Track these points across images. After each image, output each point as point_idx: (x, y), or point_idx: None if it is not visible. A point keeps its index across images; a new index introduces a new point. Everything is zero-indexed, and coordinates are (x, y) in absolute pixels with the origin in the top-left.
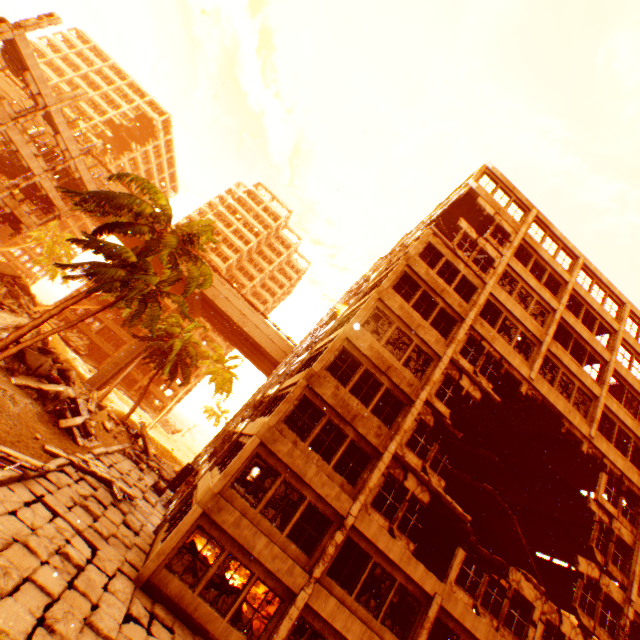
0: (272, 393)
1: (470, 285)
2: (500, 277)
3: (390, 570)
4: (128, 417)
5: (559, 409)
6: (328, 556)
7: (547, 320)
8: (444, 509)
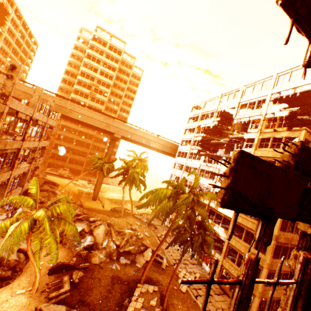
0: (223, 213)
1: None
2: None
3: None
4: (132, 212)
5: None
6: None
7: None
8: None
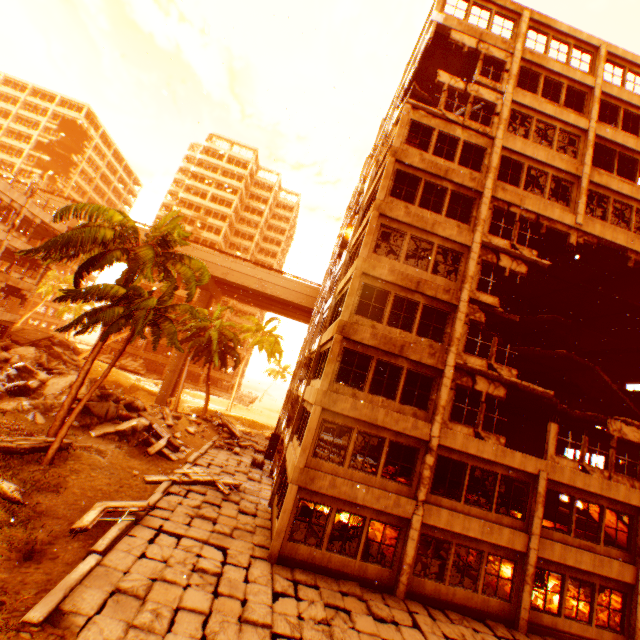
0: (315, 349)
1: (476, 149)
2: (508, 122)
3: (488, 468)
4: (205, 412)
5: (620, 244)
6: (426, 479)
7: (579, 147)
8: (523, 394)
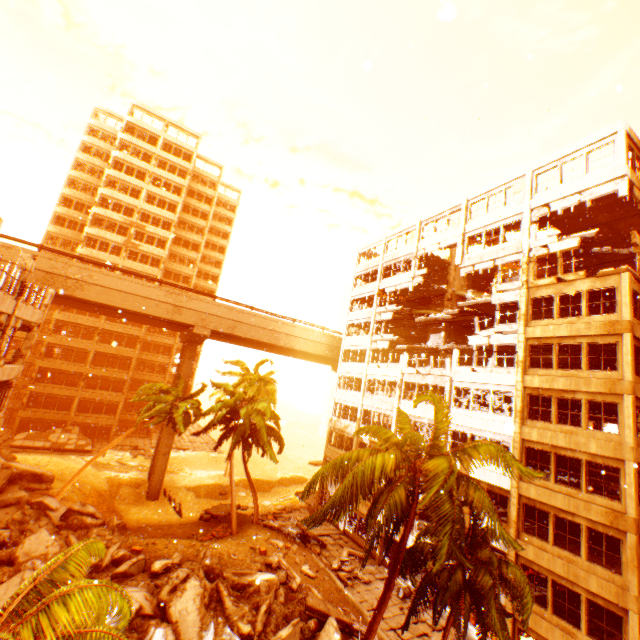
0: (485, 481)
1: None
2: None
3: None
4: (258, 514)
5: None
6: None
7: None
8: None
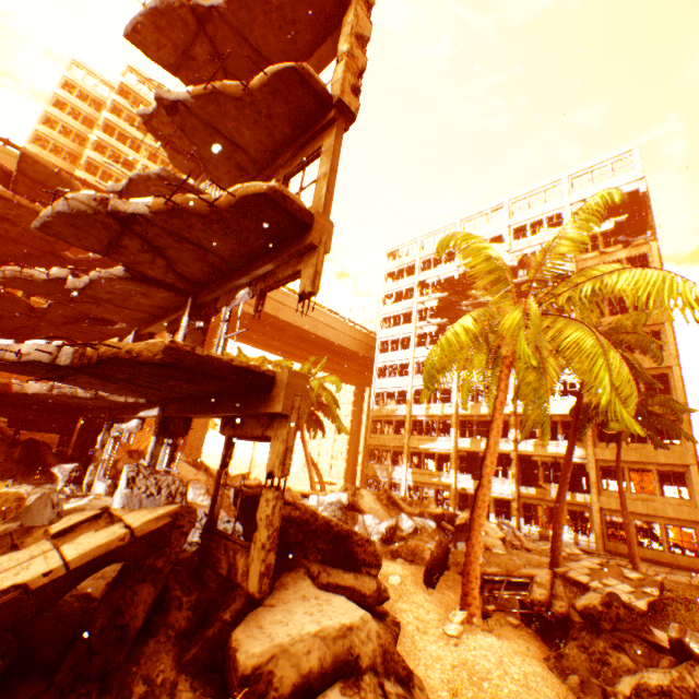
0: (558, 414)
1: None
2: None
3: None
4: None
5: None
6: None
7: None
8: None
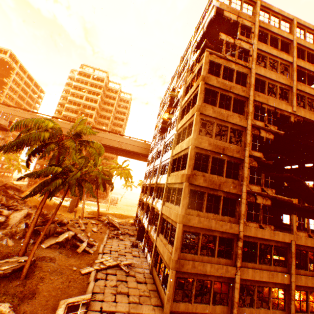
0: (162, 183)
1: (240, 74)
2: (256, 59)
3: (267, 243)
4: (98, 216)
5: (313, 120)
6: (239, 255)
7: (289, 71)
8: (277, 201)
